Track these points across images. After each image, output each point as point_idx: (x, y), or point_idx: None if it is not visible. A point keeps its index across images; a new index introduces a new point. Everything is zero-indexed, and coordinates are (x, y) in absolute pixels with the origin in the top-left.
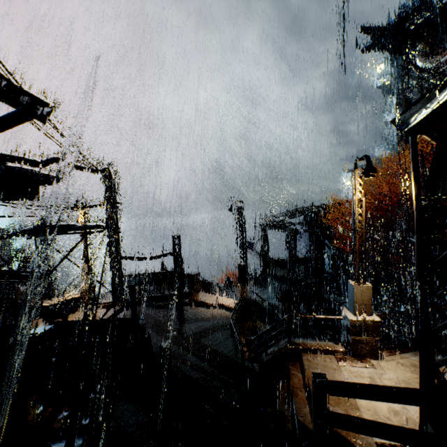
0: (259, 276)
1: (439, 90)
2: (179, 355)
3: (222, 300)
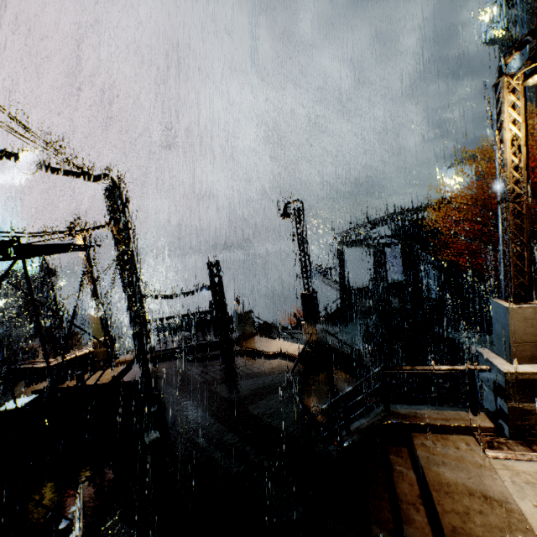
0: (337, 312)
1: None
2: (213, 433)
3: (283, 346)
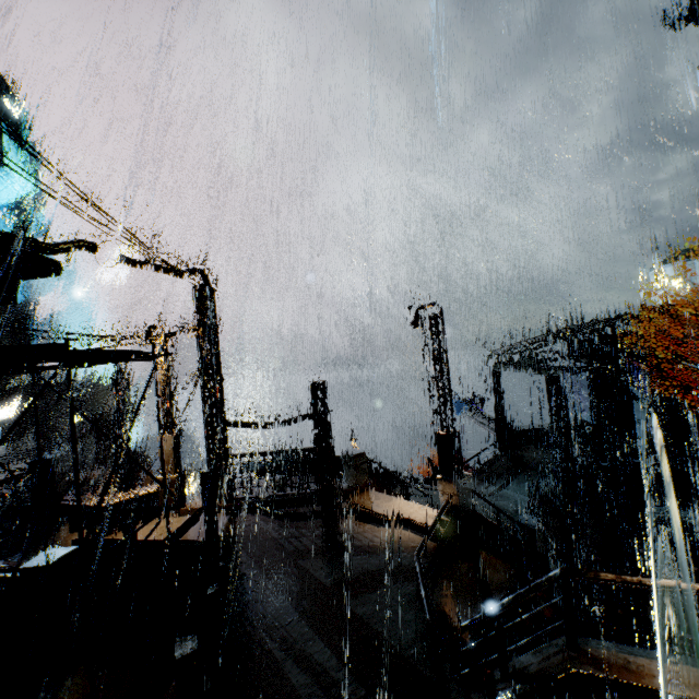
0: (492, 462)
1: None
2: (295, 637)
3: (409, 509)
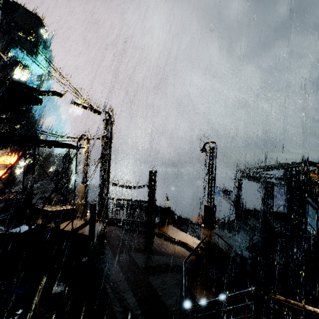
0: (231, 222)
1: None
2: (120, 288)
3: (186, 238)
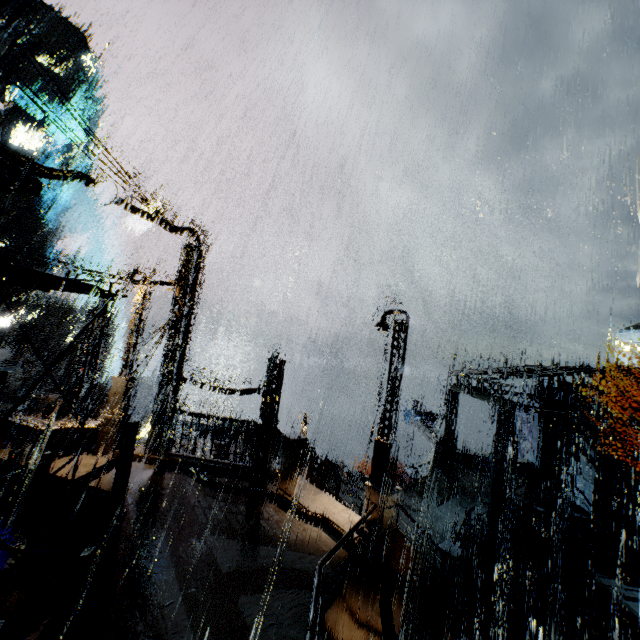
0: (429, 478)
1: None
2: (168, 624)
3: (332, 508)
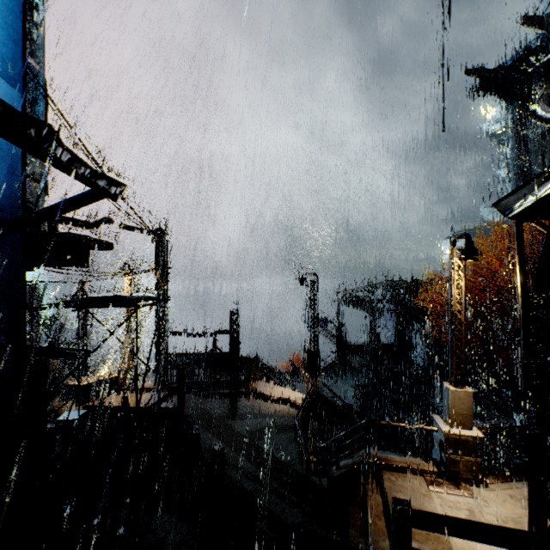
0: (332, 364)
1: (547, 177)
2: (231, 458)
3: (285, 393)
